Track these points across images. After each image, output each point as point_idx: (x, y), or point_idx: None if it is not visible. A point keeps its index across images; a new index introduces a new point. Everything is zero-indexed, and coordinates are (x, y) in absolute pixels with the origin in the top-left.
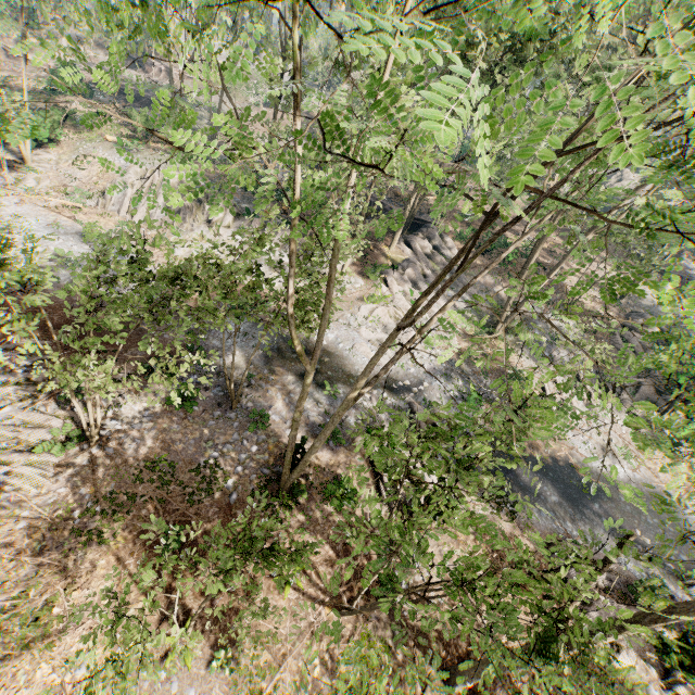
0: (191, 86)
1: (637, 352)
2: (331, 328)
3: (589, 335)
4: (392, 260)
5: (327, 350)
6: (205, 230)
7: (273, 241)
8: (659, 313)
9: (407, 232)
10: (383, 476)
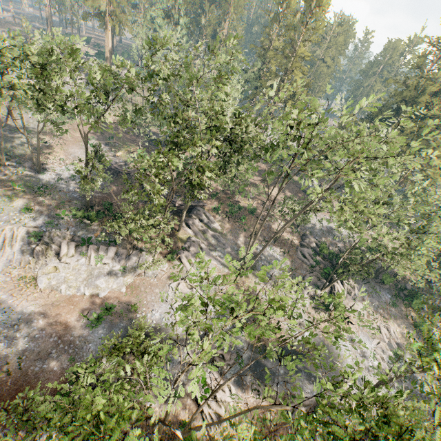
0: (3, 109)
1: (308, 258)
2: (156, 308)
3: (286, 254)
4: (181, 240)
5: (157, 327)
6: (56, 262)
7: (106, 258)
8: (315, 230)
9: (186, 214)
10: (203, 409)
